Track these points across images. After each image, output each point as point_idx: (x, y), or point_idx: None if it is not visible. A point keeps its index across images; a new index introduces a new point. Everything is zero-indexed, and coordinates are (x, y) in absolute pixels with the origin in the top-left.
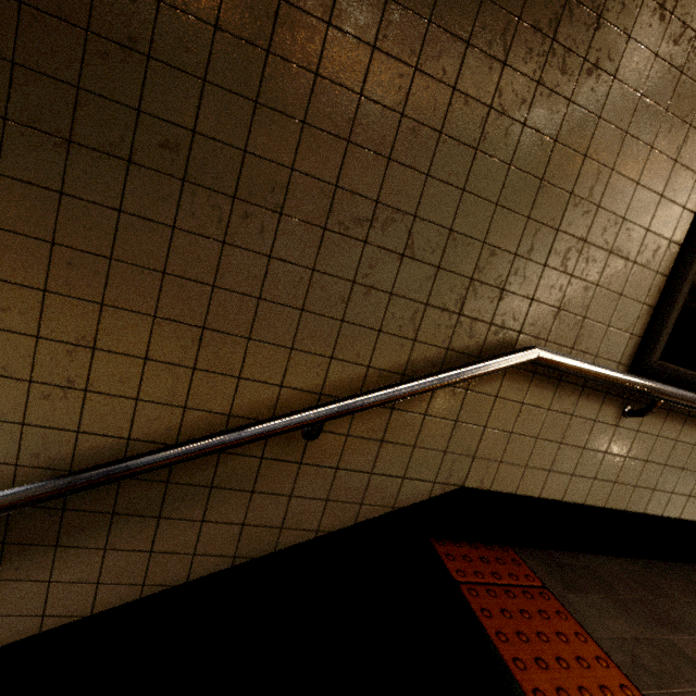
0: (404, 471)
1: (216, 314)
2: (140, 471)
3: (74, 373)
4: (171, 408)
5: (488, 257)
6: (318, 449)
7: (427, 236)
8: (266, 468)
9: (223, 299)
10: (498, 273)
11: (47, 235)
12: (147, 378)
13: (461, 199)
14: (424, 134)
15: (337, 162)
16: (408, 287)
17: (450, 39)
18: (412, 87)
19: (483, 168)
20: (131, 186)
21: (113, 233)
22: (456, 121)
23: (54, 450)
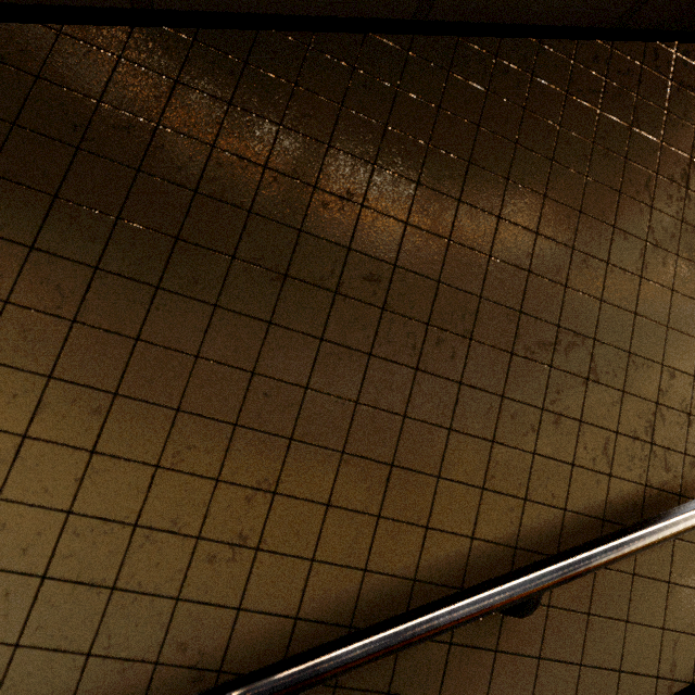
0: (618, 659)
1: (406, 448)
2: (332, 676)
3: (248, 525)
4: (349, 571)
5: (669, 379)
6: (515, 628)
7: (608, 359)
8: (455, 659)
9: (413, 431)
10: (681, 396)
11: (249, 364)
12: (326, 531)
13: (634, 322)
14: (593, 264)
15: (520, 290)
16: (596, 413)
17: (605, 189)
18: (578, 226)
19: (648, 293)
20: (334, 315)
21: (312, 361)
22: (618, 253)
23: (206, 638)
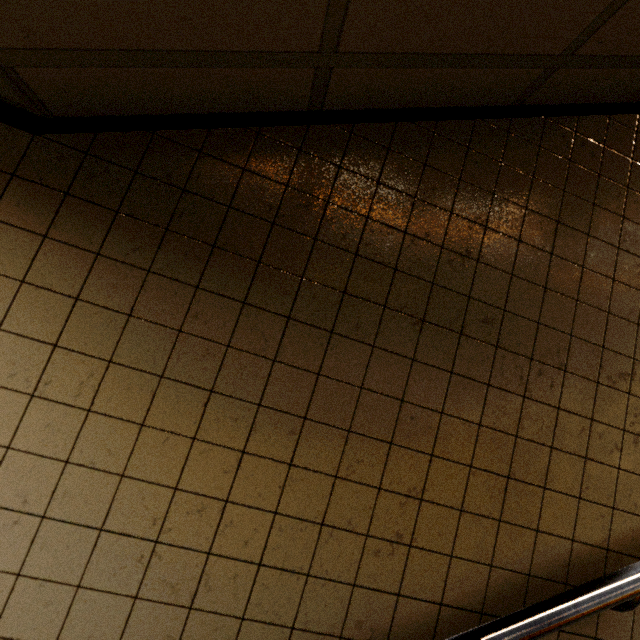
0: None
1: (518, 463)
2: None
3: (402, 526)
4: (478, 566)
5: None
6: (609, 619)
7: None
8: None
9: (523, 448)
10: None
11: (398, 394)
12: (460, 532)
13: None
14: None
15: (601, 328)
16: None
17: None
18: None
19: None
20: (460, 352)
21: (445, 390)
22: None
23: (375, 618)
